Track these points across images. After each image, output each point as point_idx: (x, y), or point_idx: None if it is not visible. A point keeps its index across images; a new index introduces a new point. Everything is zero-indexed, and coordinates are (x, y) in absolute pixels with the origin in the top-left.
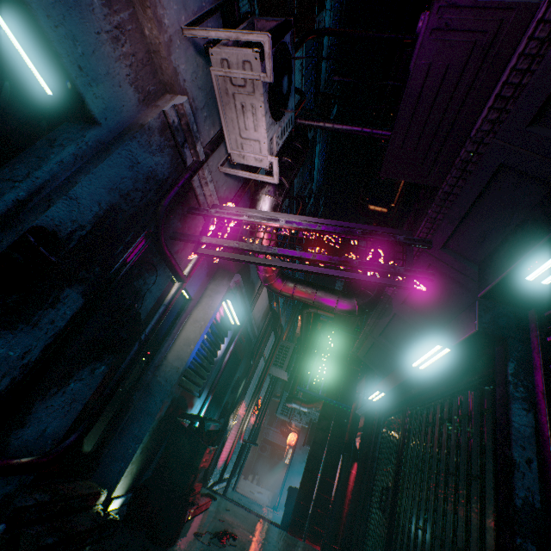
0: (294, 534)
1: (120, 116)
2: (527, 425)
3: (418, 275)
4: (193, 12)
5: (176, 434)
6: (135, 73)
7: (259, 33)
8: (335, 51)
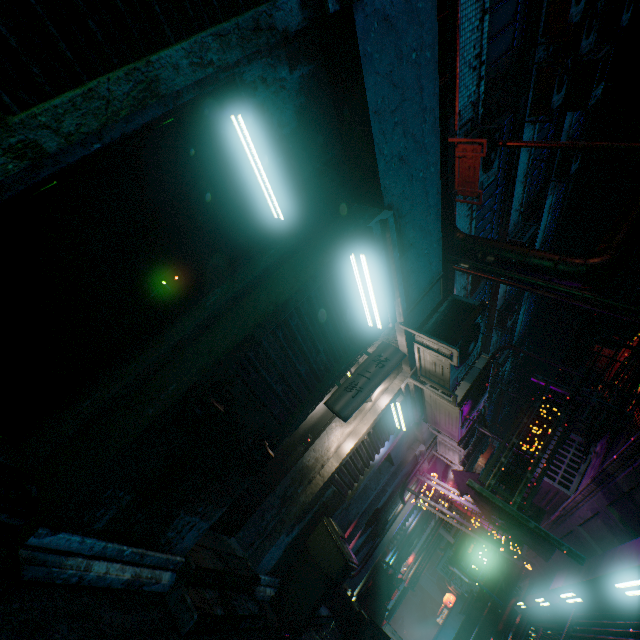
0: None
1: (400, 459)
2: None
3: (526, 560)
4: None
5: (380, 572)
6: (408, 444)
7: (459, 447)
8: (550, 240)
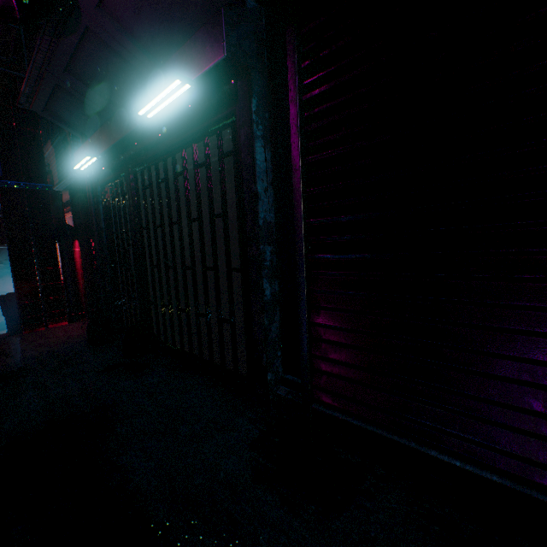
0: (33, 330)
1: None
2: (265, 161)
3: None
4: None
5: None
6: None
7: None
8: None
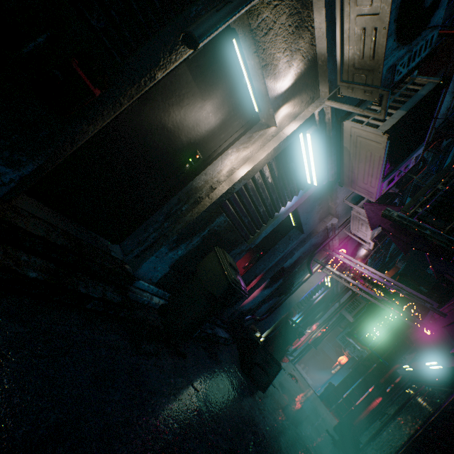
0: (324, 404)
1: (311, 229)
2: None
3: (427, 327)
4: (350, 190)
5: (286, 326)
6: (320, 215)
7: None
8: None
